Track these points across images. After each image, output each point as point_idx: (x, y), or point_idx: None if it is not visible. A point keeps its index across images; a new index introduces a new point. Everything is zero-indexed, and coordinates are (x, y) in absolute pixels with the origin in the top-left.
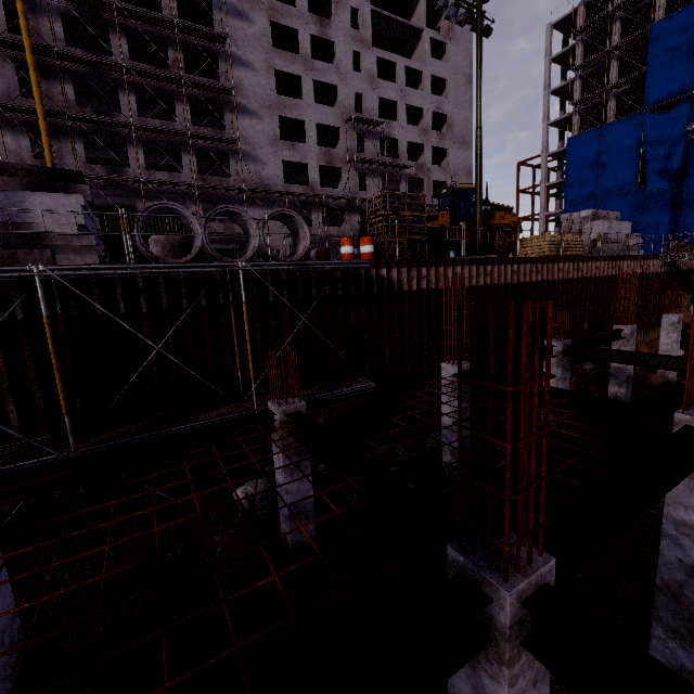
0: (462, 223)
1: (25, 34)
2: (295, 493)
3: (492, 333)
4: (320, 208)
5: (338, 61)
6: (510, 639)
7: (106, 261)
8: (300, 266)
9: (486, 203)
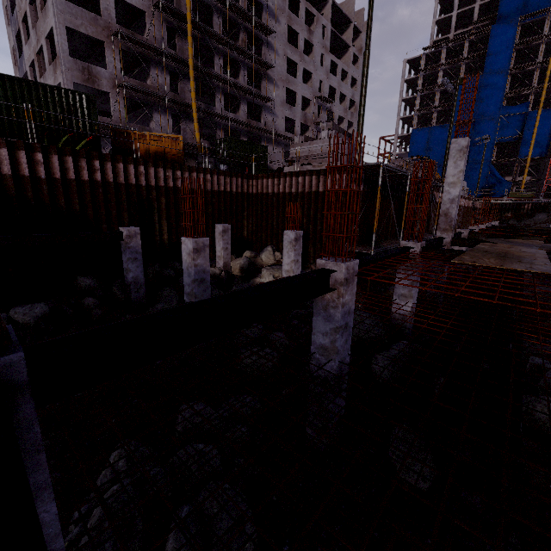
0: None
1: (189, 10)
2: None
3: None
4: None
5: (314, 58)
6: None
7: None
8: None
9: None
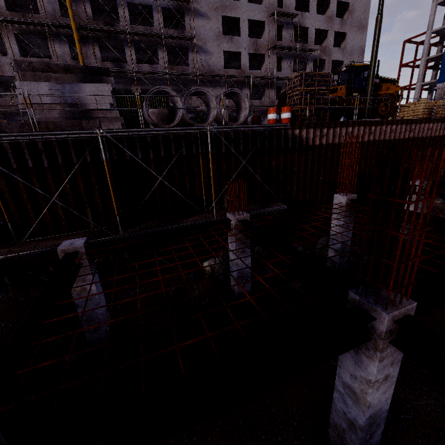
0: (355, 94)
1: None
2: (241, 266)
3: (402, 169)
4: (248, 86)
5: None
6: (384, 338)
7: (123, 127)
8: (245, 128)
9: (376, 77)
